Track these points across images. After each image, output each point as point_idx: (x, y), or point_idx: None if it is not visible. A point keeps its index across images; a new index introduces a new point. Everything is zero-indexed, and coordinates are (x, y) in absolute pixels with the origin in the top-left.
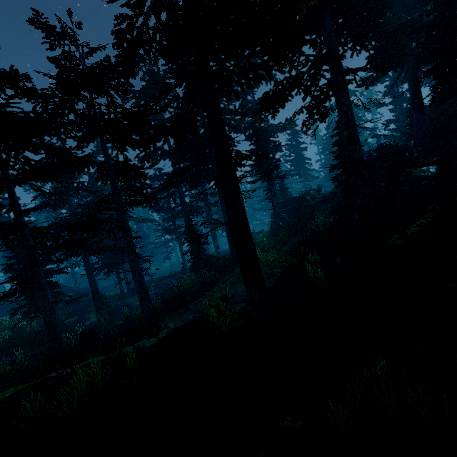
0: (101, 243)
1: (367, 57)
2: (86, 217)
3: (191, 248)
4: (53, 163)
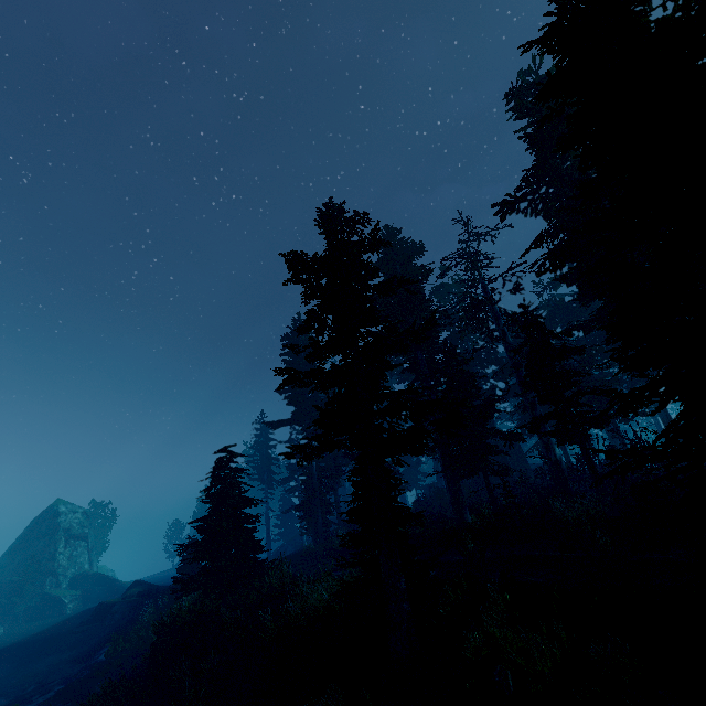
0: None
1: None
2: None
3: None
4: None
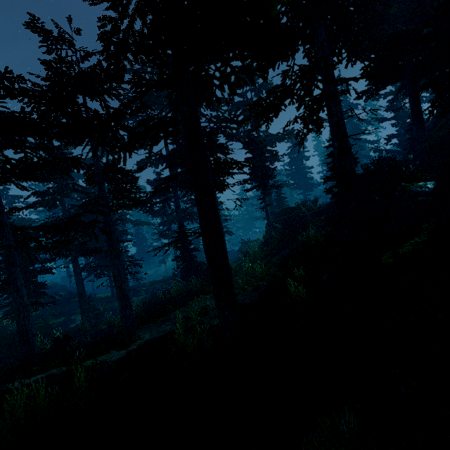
0: (95, 245)
1: (362, 68)
2: (79, 218)
3: (181, 255)
4: (33, 163)
